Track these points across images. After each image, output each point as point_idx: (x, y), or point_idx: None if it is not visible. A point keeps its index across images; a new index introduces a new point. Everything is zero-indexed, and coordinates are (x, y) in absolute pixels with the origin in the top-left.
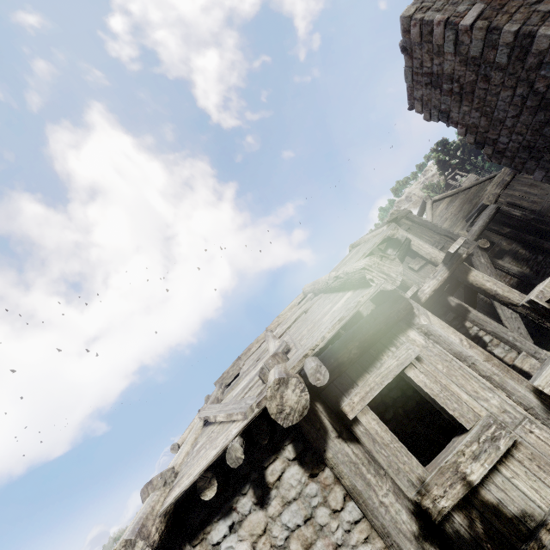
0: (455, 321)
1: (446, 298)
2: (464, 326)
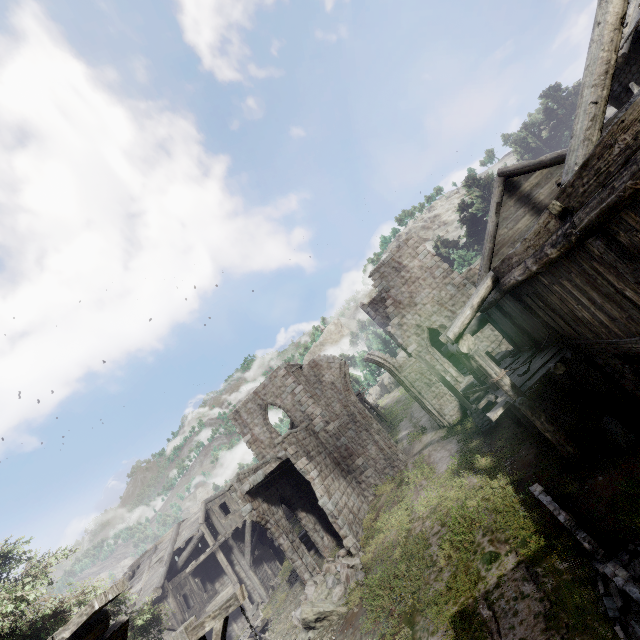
0: (228, 552)
1: (228, 541)
2: (230, 555)
